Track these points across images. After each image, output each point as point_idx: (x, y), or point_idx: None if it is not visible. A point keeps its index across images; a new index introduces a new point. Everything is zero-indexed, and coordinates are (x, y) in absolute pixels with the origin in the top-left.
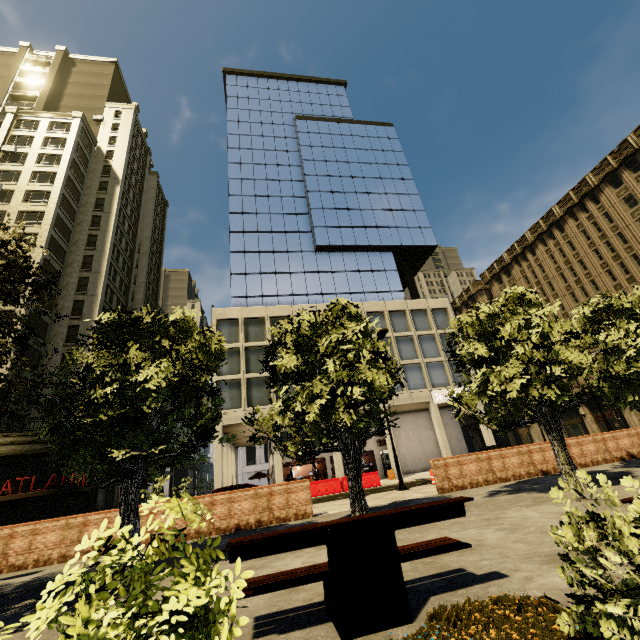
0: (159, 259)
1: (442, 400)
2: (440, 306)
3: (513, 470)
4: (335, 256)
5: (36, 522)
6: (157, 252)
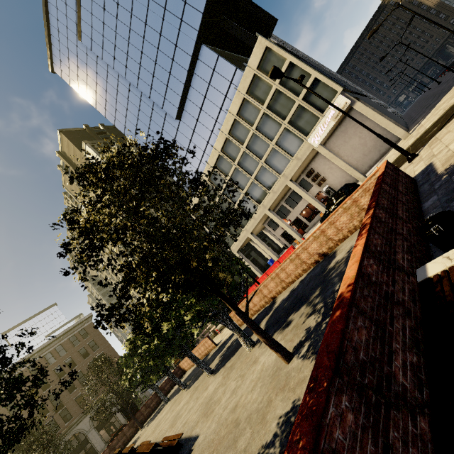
0: None
1: (320, 139)
2: (260, 55)
3: (259, 304)
4: (188, 107)
5: (181, 362)
6: None
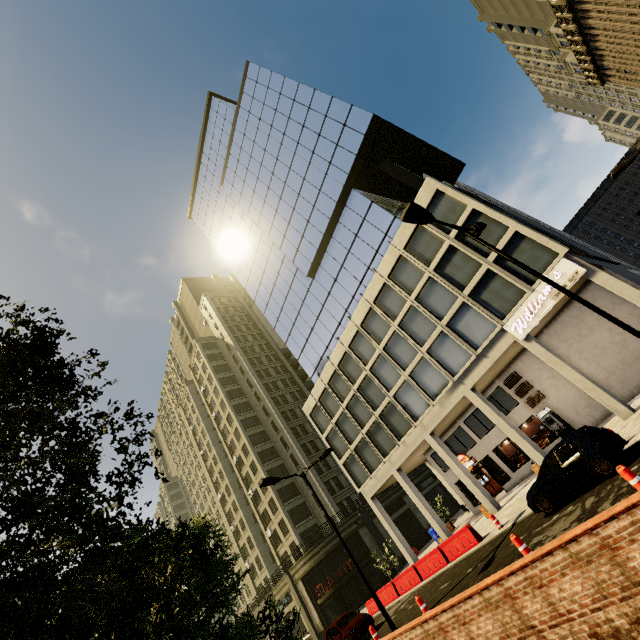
0: None
1: (528, 326)
2: (427, 200)
3: None
4: (325, 262)
5: None
6: None
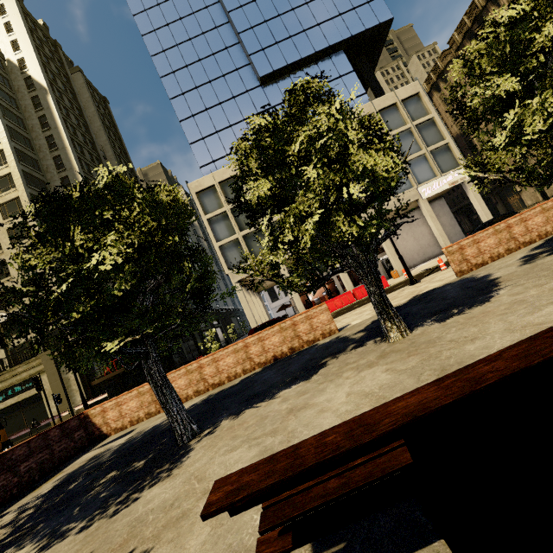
0: (127, 159)
1: (431, 193)
2: (411, 93)
3: (538, 230)
4: (283, 82)
5: (116, 398)
6: (122, 153)
